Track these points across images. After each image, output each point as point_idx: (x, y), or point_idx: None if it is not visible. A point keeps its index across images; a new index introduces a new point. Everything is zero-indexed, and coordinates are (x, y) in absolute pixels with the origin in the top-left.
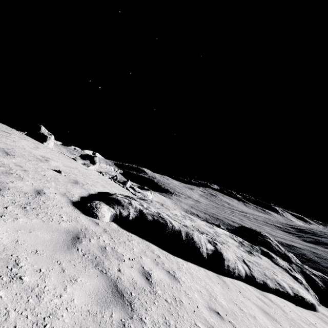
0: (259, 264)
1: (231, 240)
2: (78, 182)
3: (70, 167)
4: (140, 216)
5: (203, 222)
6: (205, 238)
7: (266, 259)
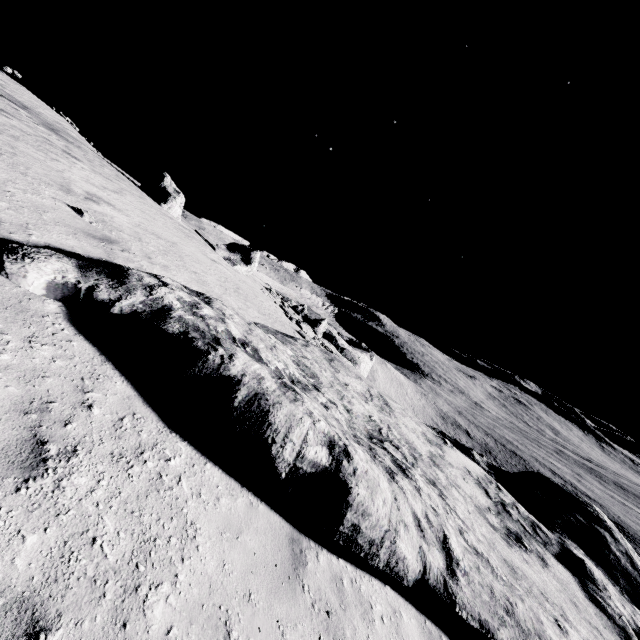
0: (518, 574)
1: (473, 489)
2: (117, 244)
3: (151, 233)
4: (147, 316)
5: (421, 427)
6: (324, 432)
7: (563, 575)
